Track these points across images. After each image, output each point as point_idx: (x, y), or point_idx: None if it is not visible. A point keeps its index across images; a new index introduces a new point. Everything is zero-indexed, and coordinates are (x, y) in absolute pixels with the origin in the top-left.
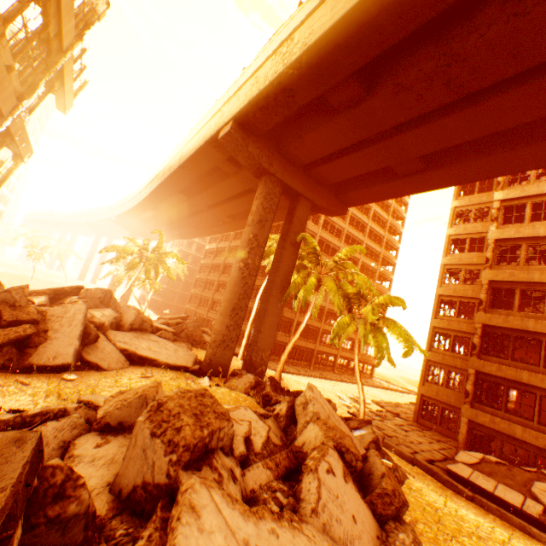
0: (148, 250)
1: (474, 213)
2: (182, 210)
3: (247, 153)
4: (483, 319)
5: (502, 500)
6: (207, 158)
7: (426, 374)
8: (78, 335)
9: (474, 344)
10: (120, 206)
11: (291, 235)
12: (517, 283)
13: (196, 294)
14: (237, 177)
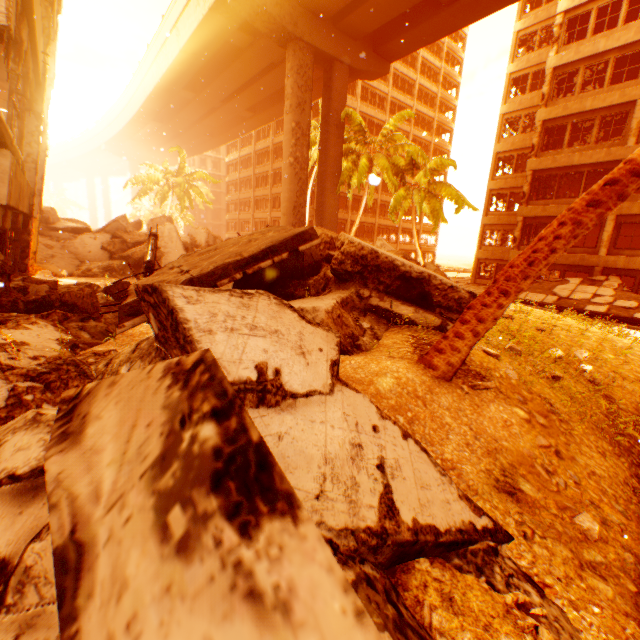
0: (173, 174)
1: (542, 35)
2: (190, 114)
3: (266, 15)
4: (533, 166)
5: (529, 301)
6: (214, 32)
7: (482, 240)
8: (183, 249)
9: (524, 193)
10: (106, 127)
11: (333, 115)
12: (569, 118)
13: (233, 220)
14: (254, 52)
